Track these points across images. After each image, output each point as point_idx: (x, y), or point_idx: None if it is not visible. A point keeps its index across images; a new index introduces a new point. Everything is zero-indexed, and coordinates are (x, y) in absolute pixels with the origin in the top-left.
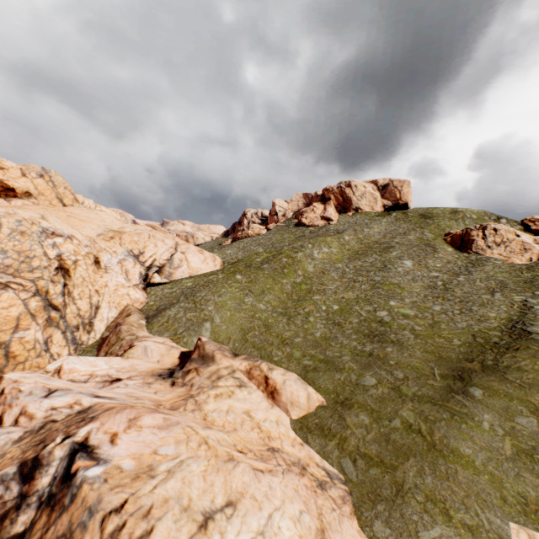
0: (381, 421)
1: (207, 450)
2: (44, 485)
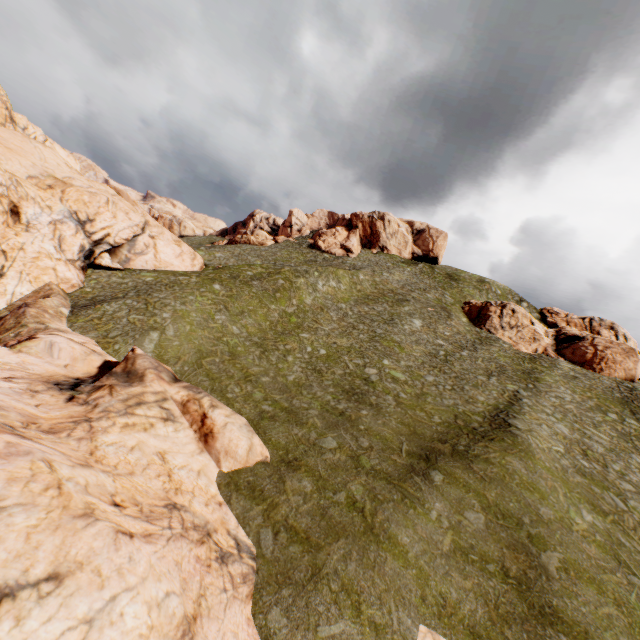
0: (325, 492)
1: (55, 498)
2: None
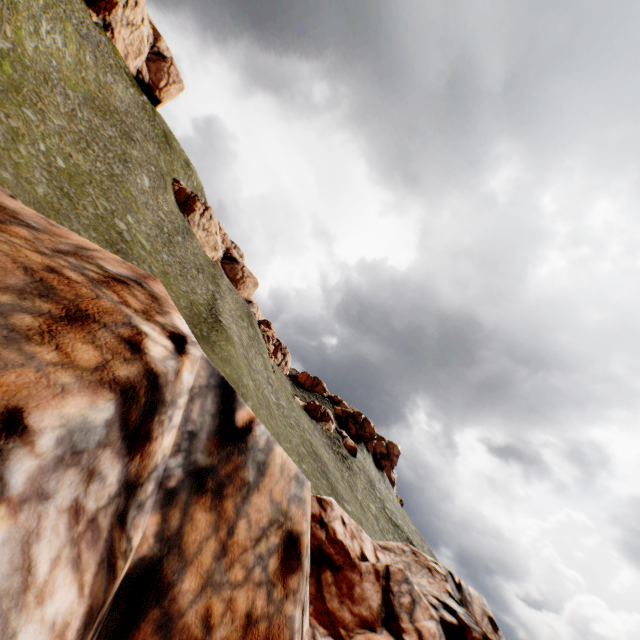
0: None
1: None
2: (165, 454)
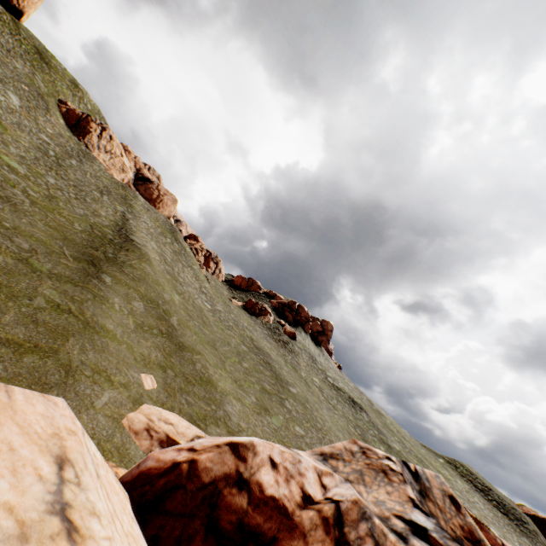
0: (21, 299)
1: None
2: None
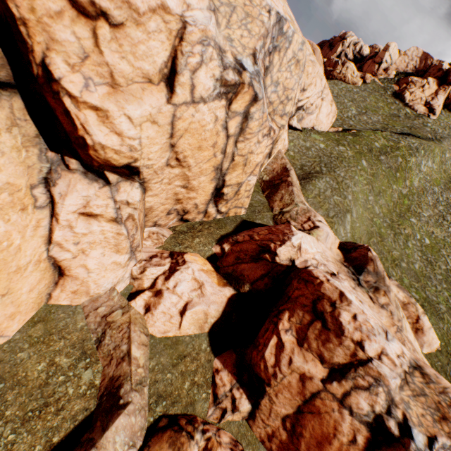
0: None
1: None
2: None
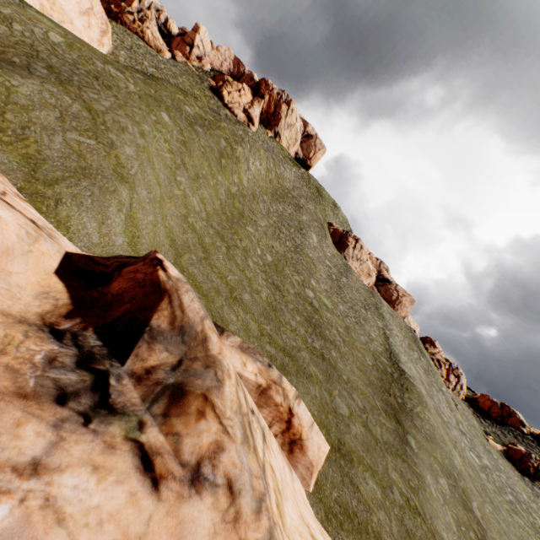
0: (388, 493)
1: None
2: None
